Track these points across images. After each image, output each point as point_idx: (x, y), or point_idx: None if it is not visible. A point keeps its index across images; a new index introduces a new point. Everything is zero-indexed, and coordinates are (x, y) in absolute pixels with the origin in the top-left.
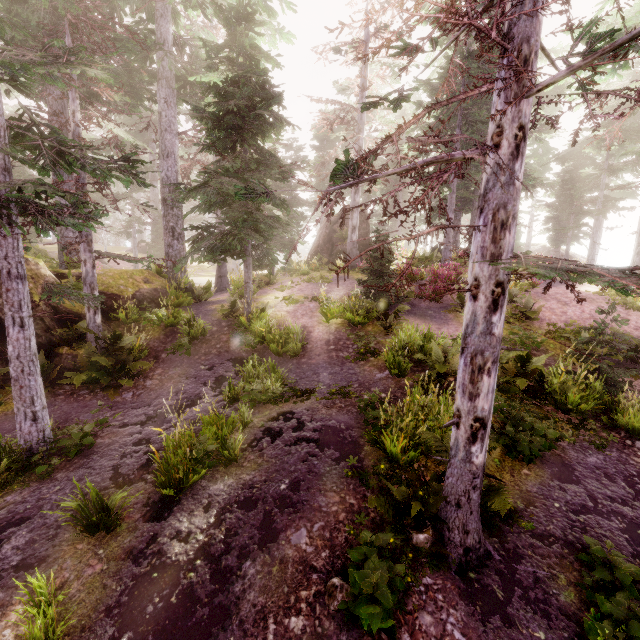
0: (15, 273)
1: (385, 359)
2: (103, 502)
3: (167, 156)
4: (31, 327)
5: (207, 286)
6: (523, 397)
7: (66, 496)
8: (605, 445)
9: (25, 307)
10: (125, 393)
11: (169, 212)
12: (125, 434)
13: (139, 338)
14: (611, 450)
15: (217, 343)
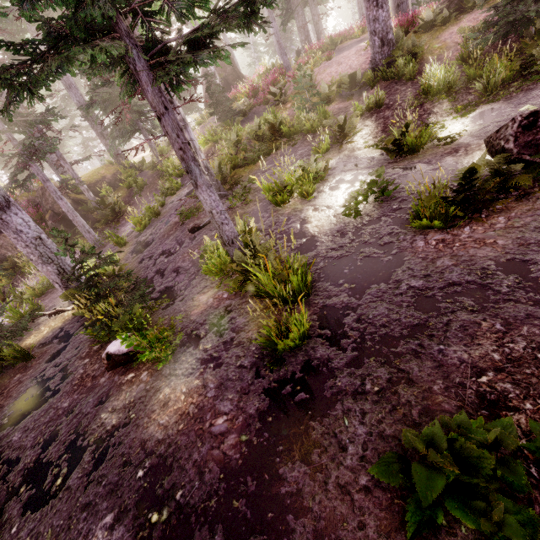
0: (45, 179)
1: (219, 152)
2: (118, 237)
3: (70, 88)
4: (65, 199)
5: (142, 160)
6: (273, 139)
7: (112, 247)
8: (296, 144)
9: (57, 191)
10: (122, 222)
11: (93, 124)
12: (125, 230)
13: (115, 197)
14: (298, 145)
15: (154, 186)
